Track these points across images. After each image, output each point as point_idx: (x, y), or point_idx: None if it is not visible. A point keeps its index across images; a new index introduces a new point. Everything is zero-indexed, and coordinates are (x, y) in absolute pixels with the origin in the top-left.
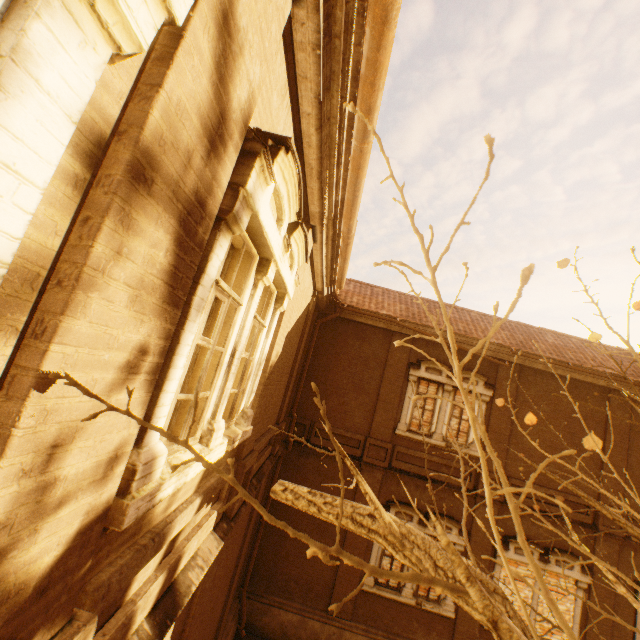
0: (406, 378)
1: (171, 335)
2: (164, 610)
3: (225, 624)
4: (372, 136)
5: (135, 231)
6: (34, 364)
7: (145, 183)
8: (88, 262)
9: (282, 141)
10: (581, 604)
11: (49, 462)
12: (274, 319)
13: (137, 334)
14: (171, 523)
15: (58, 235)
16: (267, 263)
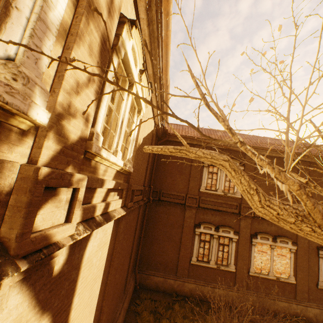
0: (202, 165)
1: (101, 83)
2: (106, 216)
3: (129, 281)
4: (170, 27)
5: (90, 28)
6: (68, 56)
7: (92, 11)
8: (79, 29)
9: (133, 23)
10: (293, 259)
11: (73, 96)
12: (137, 121)
13: (92, 71)
14: (105, 179)
15: (70, 20)
16: (132, 85)
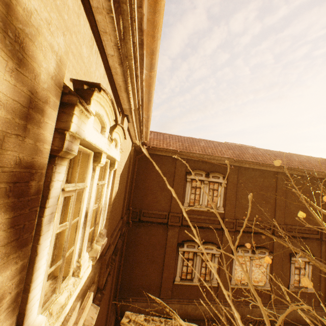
0: (185, 180)
1: (25, 265)
2: None
3: (109, 319)
4: (156, 67)
5: None
6: None
7: None
8: None
9: (94, 84)
10: (269, 267)
11: None
12: (110, 176)
13: None
14: None
15: None
16: (99, 155)
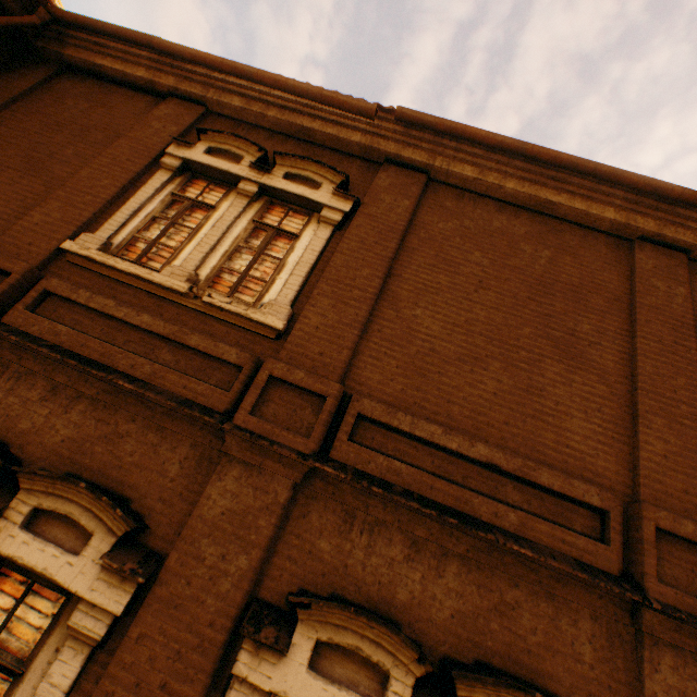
0: (161, 167)
1: None
2: None
3: None
4: None
5: None
6: None
7: None
8: None
9: None
10: None
11: None
12: None
13: None
14: None
15: None
16: None
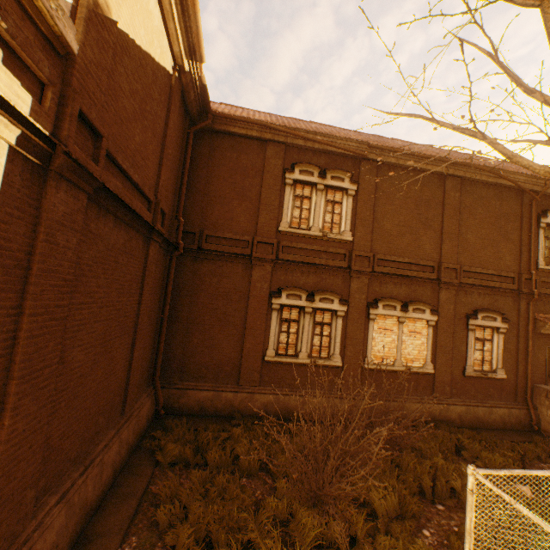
0: (283, 183)
1: None
2: None
3: (139, 398)
4: None
5: None
6: None
7: None
8: None
9: None
10: (432, 337)
11: None
12: None
13: None
14: None
15: None
16: None
